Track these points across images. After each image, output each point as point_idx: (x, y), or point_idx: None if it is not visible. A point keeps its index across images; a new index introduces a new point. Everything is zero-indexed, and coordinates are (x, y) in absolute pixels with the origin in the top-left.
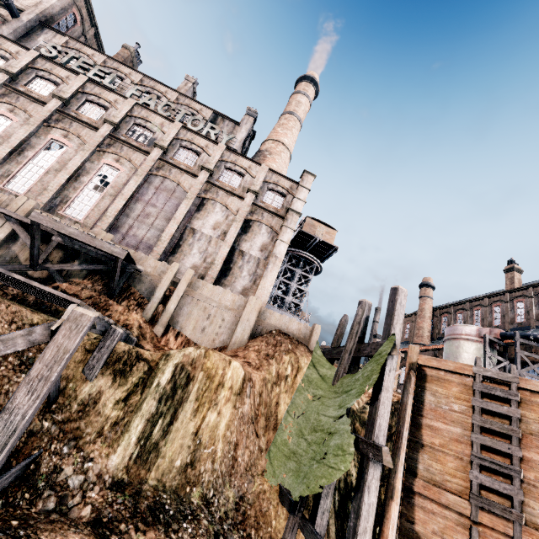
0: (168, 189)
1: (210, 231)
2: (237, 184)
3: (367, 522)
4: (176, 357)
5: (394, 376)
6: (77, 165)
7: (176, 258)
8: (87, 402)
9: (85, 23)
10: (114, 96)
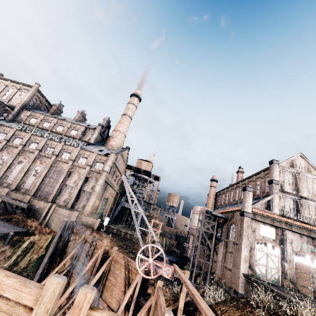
0: (58, 170)
1: (72, 184)
2: (85, 162)
3: (37, 276)
4: (32, 238)
5: (55, 243)
6: (27, 168)
7: (59, 197)
8: (2, 252)
9: (40, 98)
10: (40, 138)
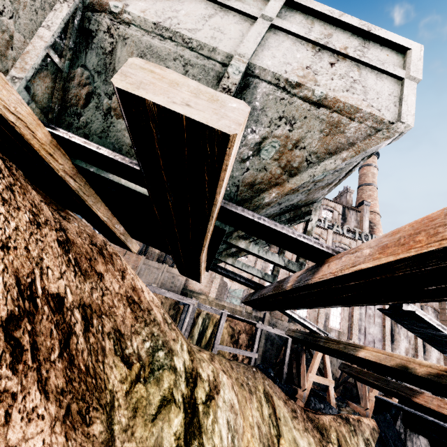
0: None
1: None
2: None
3: None
4: None
5: None
6: None
7: (395, 345)
8: None
9: None
10: (319, 229)
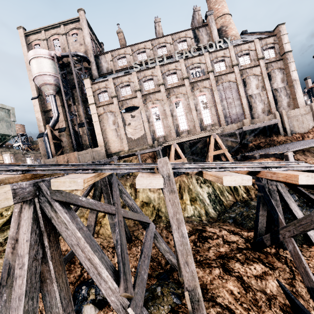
0: (227, 87)
1: (256, 90)
2: (248, 60)
3: None
4: None
5: None
6: (193, 105)
7: (254, 111)
8: None
9: (92, 36)
10: (173, 64)
